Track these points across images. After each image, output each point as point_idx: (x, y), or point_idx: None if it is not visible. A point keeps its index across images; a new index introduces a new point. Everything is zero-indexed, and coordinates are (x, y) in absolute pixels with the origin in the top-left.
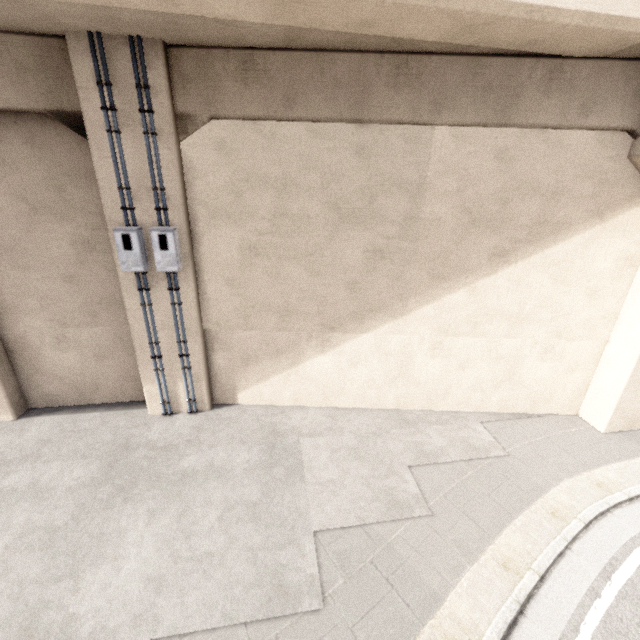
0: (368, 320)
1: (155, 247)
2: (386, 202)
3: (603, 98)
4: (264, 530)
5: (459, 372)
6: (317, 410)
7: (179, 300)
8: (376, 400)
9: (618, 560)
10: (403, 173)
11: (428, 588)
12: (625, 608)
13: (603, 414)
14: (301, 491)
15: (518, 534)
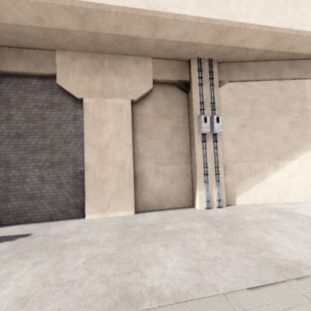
0: (294, 153)
1: (214, 122)
2: (293, 105)
3: None
4: None
5: None
6: (279, 203)
7: (217, 146)
8: (305, 196)
9: None
10: (297, 94)
11: None
12: None
13: None
14: None
15: None
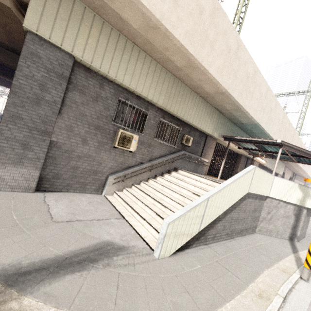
0: None
1: None
2: None
3: None
4: None
5: None
6: None
7: None
8: None
9: None
10: None
11: None
12: None
13: None
14: None
15: None
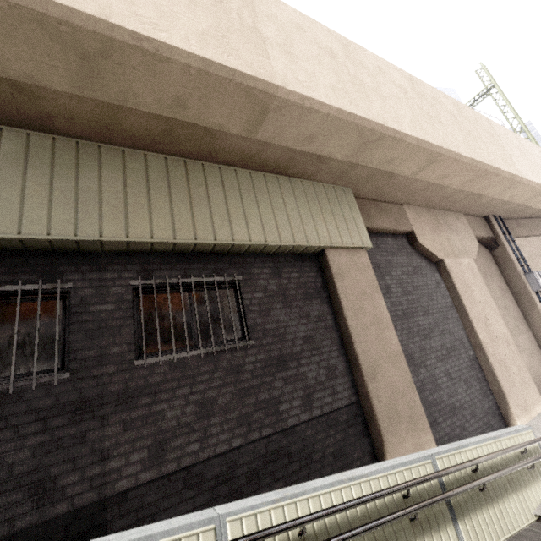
0: None
1: None
2: None
3: None
4: None
5: None
6: None
7: None
8: None
9: None
10: None
11: None
12: None
13: None
14: None
15: None
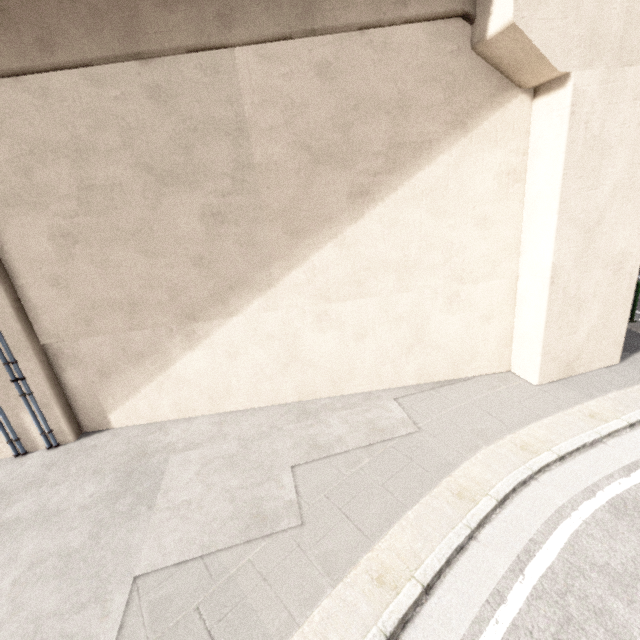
0: (232, 299)
1: None
2: (206, 152)
3: None
4: (68, 587)
5: (358, 344)
6: (205, 418)
7: None
8: (273, 394)
9: (538, 542)
10: (215, 112)
11: (263, 634)
12: (539, 613)
13: (532, 363)
14: (142, 523)
15: (408, 530)
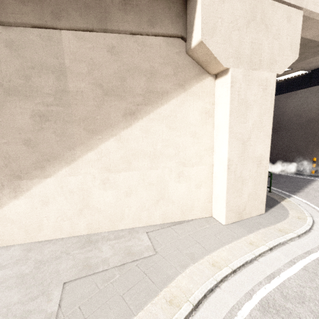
0: (48, 167)
1: None
2: (39, 80)
3: (159, 17)
4: None
5: (127, 198)
6: (20, 246)
7: None
8: (71, 229)
9: None
10: (47, 60)
11: None
12: None
13: (221, 212)
14: None
15: None
